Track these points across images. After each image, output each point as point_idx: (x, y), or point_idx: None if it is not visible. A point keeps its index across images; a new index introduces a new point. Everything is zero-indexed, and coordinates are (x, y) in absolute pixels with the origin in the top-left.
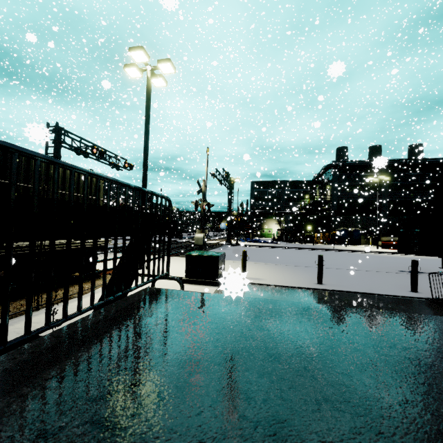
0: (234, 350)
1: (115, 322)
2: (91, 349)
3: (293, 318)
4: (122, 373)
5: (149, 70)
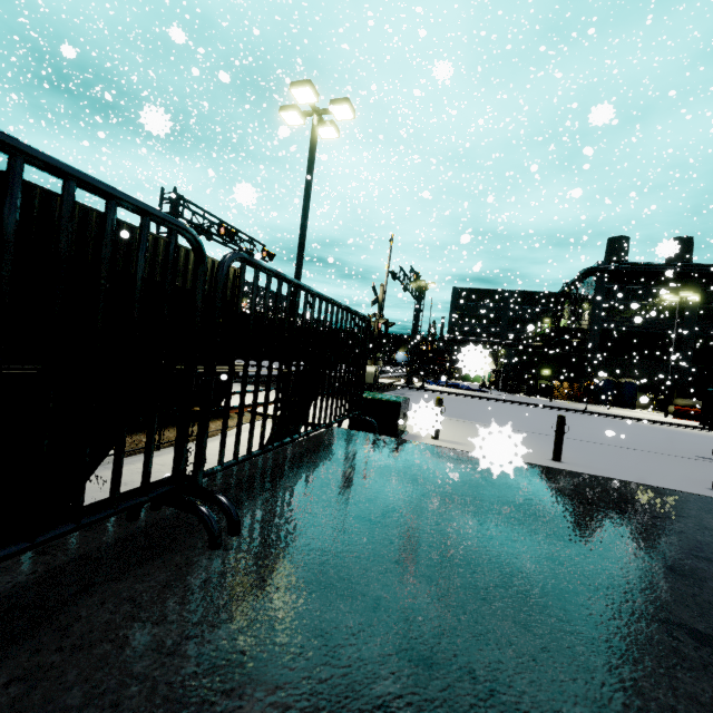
0: (458, 492)
1: (320, 455)
2: (313, 472)
3: (522, 477)
4: (354, 492)
5: (316, 116)
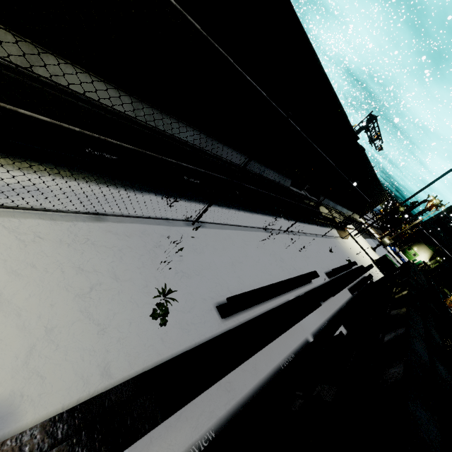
0: None
1: None
2: None
3: None
4: None
5: None
